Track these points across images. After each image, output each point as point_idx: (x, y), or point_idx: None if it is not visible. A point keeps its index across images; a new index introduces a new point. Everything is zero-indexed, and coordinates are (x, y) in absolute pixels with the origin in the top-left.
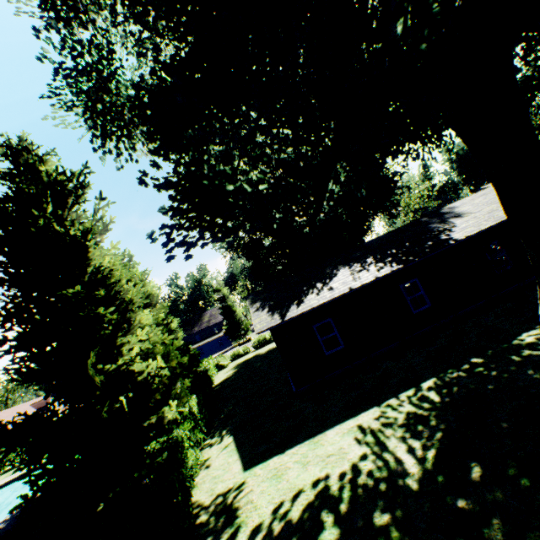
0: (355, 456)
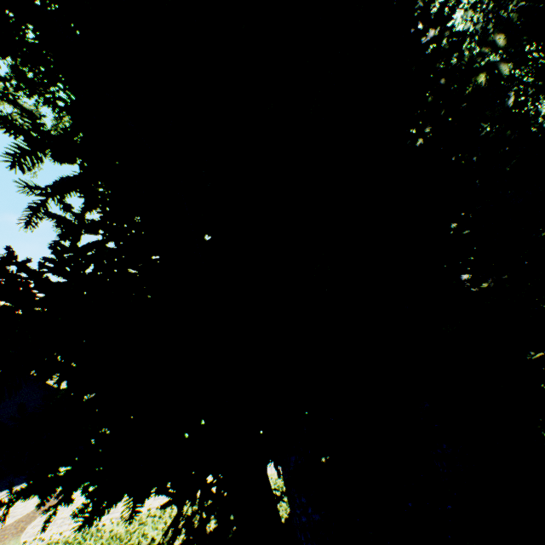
0: None
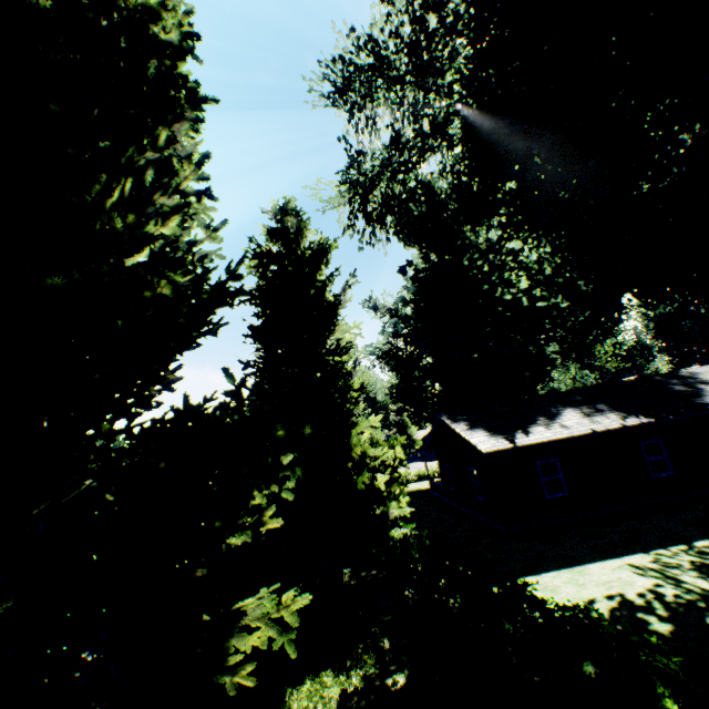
0: (646, 584)
